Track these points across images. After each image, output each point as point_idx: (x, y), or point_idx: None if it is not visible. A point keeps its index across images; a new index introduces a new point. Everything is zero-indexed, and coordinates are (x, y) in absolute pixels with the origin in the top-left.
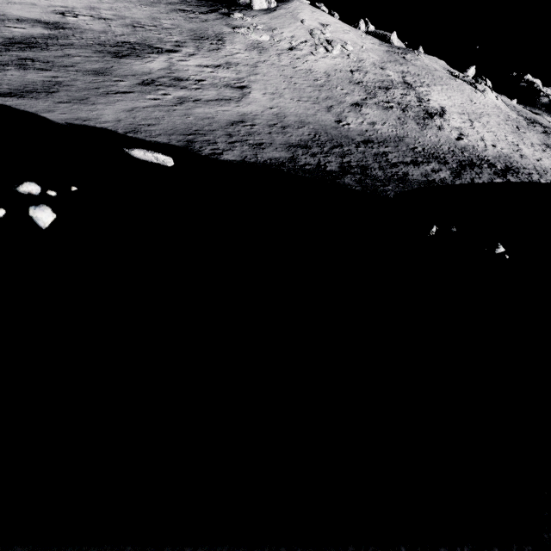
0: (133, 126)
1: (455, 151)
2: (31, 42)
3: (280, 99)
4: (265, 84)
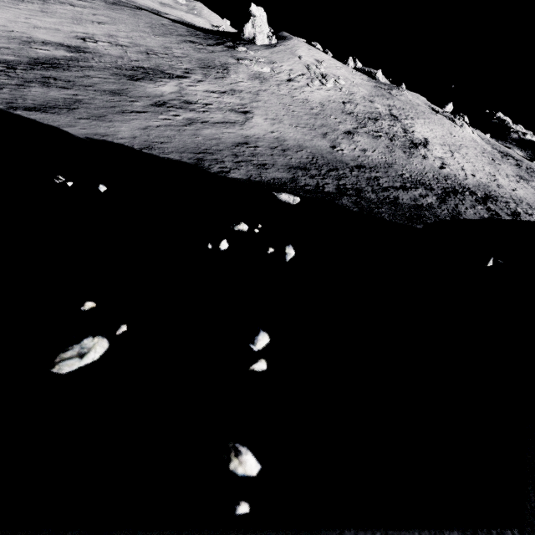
0: (147, 143)
1: (439, 179)
2: (54, 63)
3: (280, 124)
4: (266, 111)
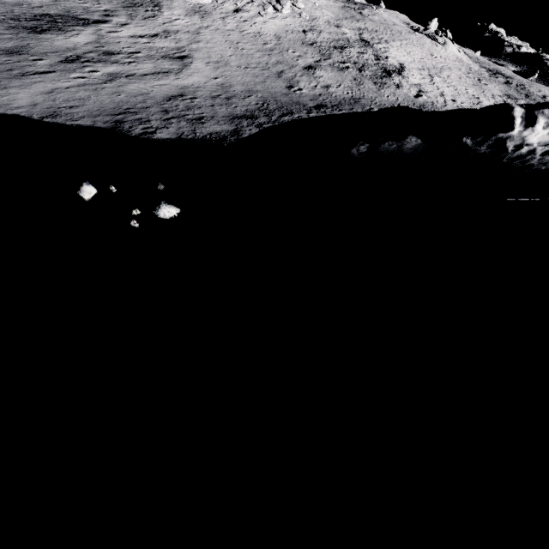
0: (51, 109)
1: None
2: None
3: (225, 67)
4: (209, 52)
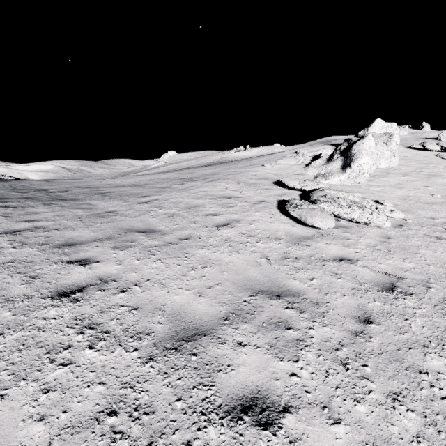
0: None
1: None
2: None
3: None
4: None
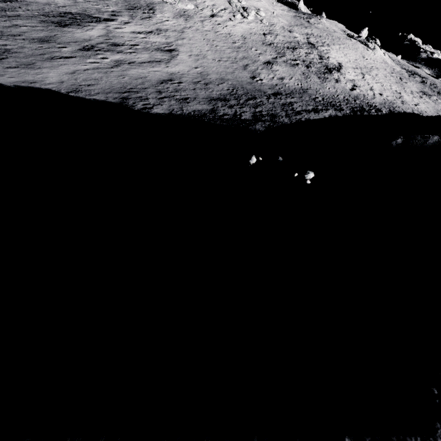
0: (74, 86)
1: (349, 100)
2: None
3: (203, 60)
4: (191, 47)
